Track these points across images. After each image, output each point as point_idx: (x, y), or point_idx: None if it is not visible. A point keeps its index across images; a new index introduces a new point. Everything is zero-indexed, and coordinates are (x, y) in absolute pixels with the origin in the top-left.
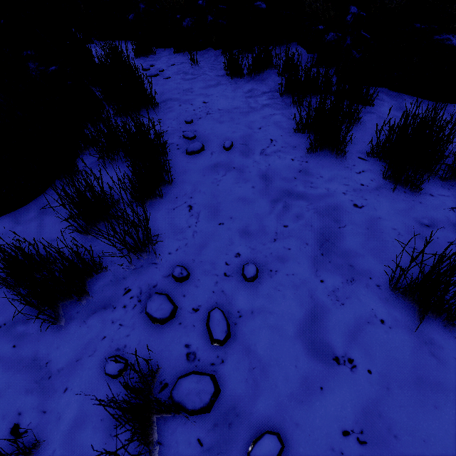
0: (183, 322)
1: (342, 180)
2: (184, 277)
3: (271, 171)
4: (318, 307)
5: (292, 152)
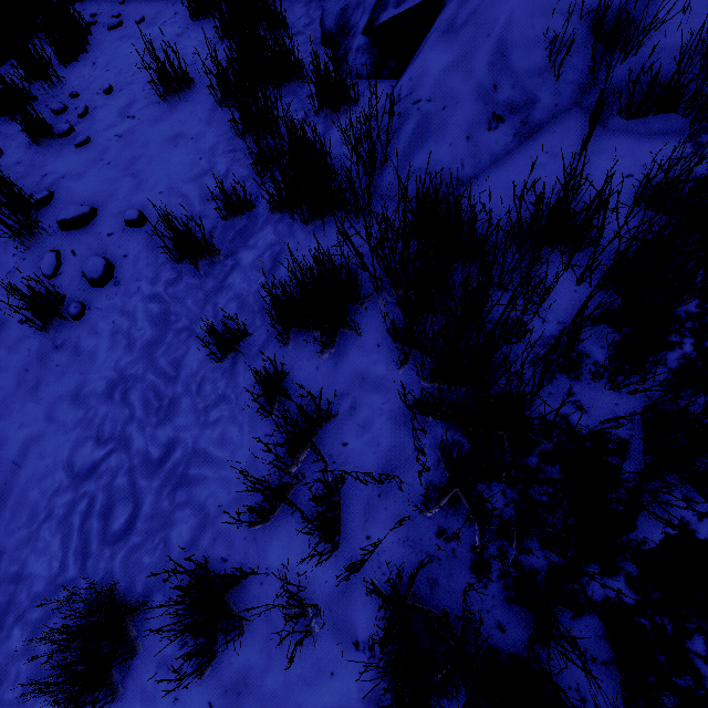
0: (69, 113)
1: (201, 39)
2: (75, 95)
3: (159, 37)
4: (134, 101)
5: (184, 22)
